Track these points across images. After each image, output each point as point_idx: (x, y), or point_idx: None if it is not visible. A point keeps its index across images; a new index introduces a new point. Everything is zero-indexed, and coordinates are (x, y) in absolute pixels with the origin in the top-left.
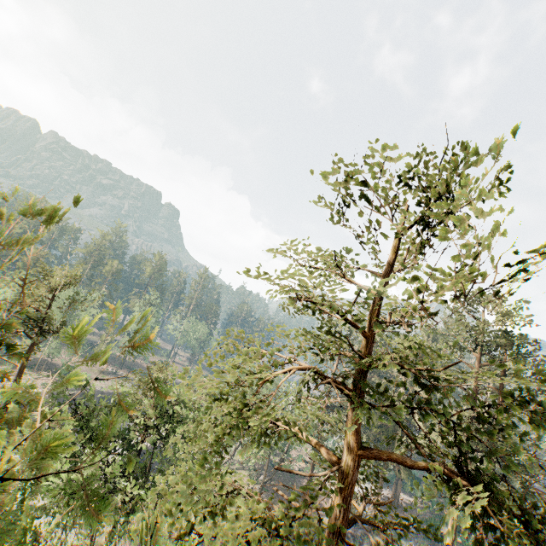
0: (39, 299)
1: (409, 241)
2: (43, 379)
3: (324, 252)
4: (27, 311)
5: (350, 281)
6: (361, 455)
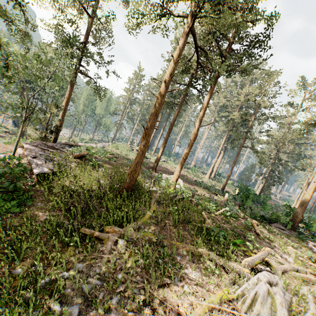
0: None
1: None
2: None
3: None
4: None
5: None
6: None
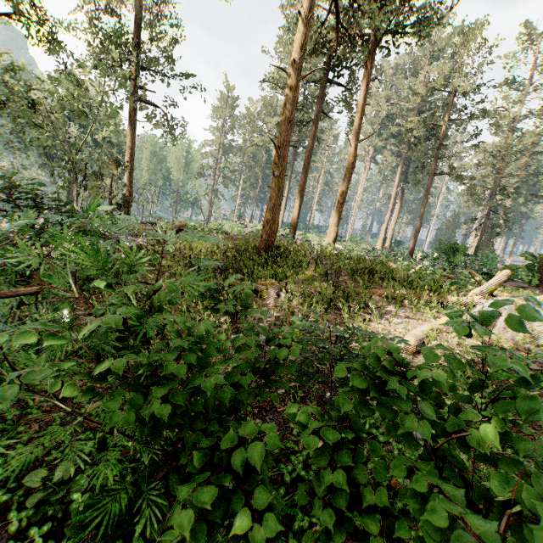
0: None
1: None
2: None
3: None
4: None
5: None
6: None
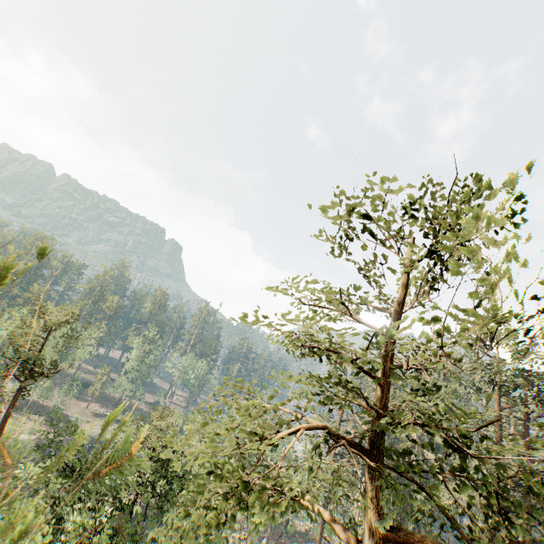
0: (35, 338)
1: (428, 280)
2: (32, 423)
3: (338, 293)
4: (21, 352)
5: (366, 324)
6: (392, 537)
